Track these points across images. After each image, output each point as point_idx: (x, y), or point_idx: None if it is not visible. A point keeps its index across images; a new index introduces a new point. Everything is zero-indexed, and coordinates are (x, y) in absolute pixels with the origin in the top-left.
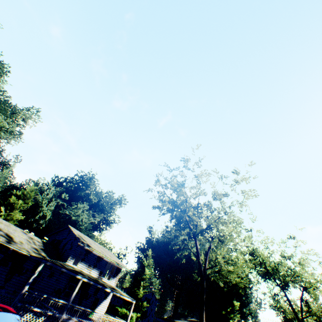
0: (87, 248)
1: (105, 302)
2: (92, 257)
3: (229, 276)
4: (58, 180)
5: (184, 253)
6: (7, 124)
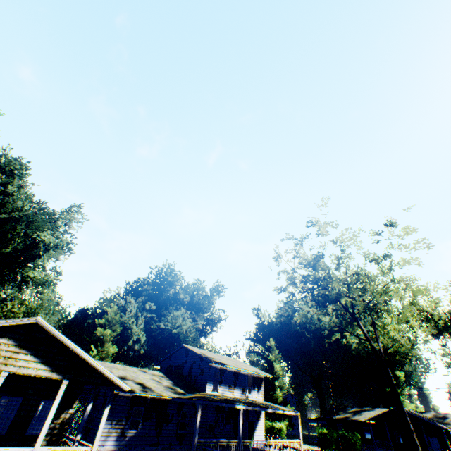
0: (220, 367)
1: (260, 423)
2: (228, 376)
3: (414, 353)
4: (131, 287)
5: (335, 336)
6: (55, 239)
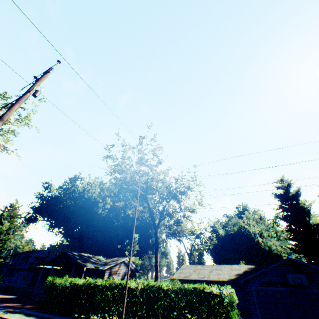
0: None
1: None
2: None
3: None
4: None
5: None
6: None
